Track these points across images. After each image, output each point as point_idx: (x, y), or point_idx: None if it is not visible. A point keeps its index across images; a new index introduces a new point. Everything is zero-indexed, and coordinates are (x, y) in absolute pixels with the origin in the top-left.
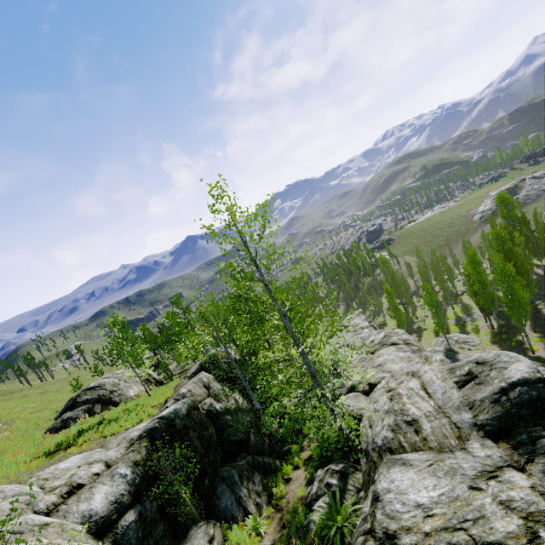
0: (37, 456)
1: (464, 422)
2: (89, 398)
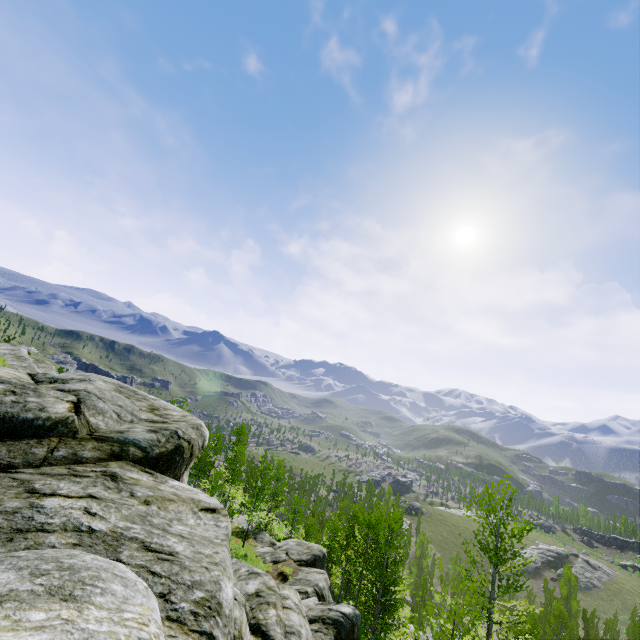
0: None
1: None
2: None
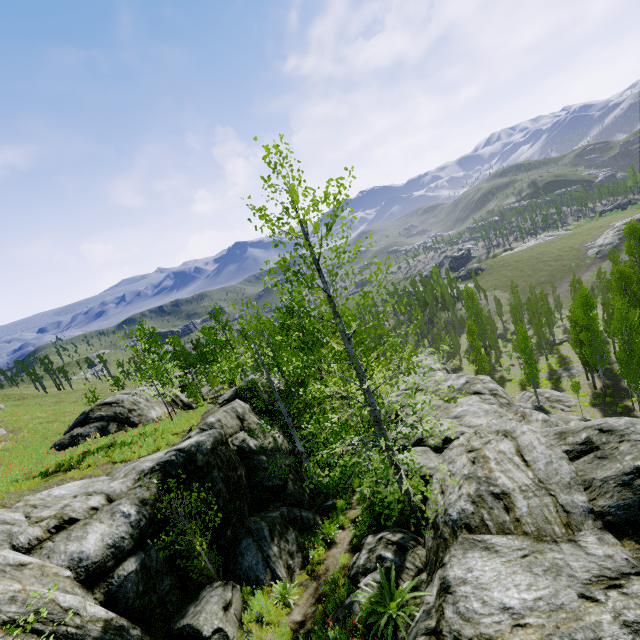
0: (32, 475)
1: (576, 506)
2: (104, 415)
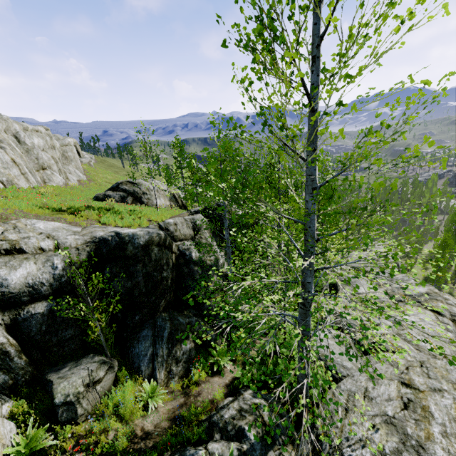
0: (46, 206)
1: None
2: (127, 189)
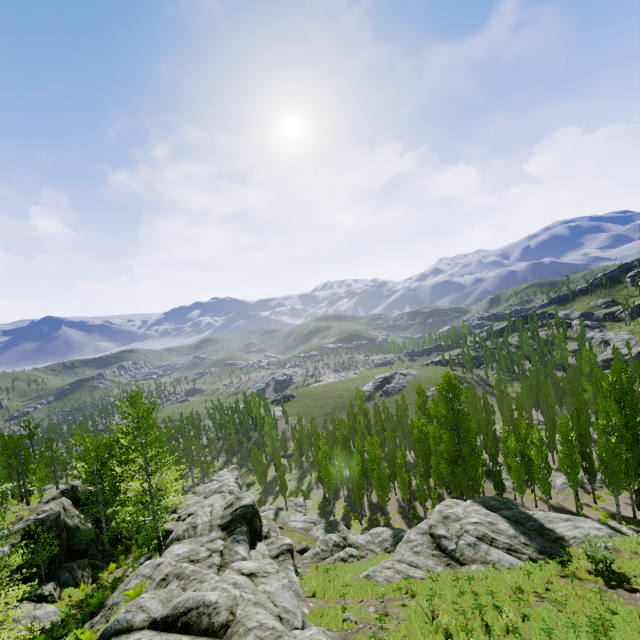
0: None
1: (216, 524)
2: None
